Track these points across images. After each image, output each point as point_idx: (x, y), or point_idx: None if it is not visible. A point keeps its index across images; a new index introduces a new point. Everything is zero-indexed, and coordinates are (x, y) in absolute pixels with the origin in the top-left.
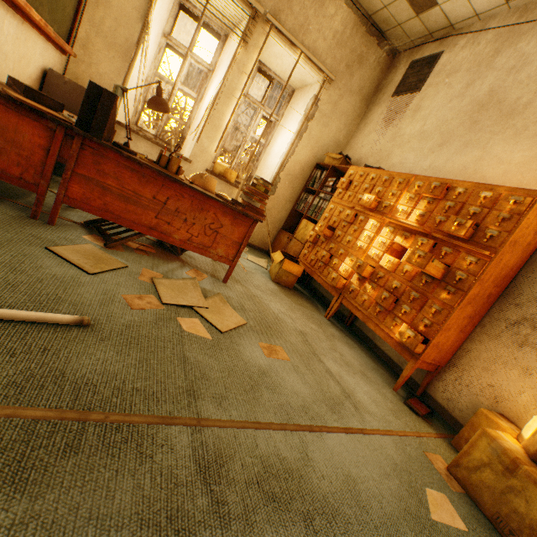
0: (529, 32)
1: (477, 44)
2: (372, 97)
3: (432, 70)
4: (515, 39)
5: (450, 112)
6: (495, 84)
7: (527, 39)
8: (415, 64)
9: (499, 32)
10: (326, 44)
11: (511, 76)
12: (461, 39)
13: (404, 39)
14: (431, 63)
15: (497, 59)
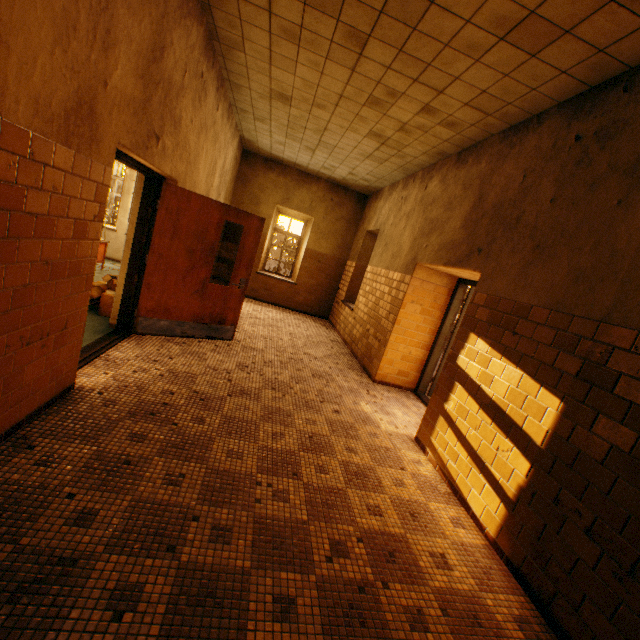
0: None
1: None
2: None
3: None
4: None
5: None
6: None
7: None
8: None
9: None
10: None
11: None
12: None
13: None
14: None
15: None
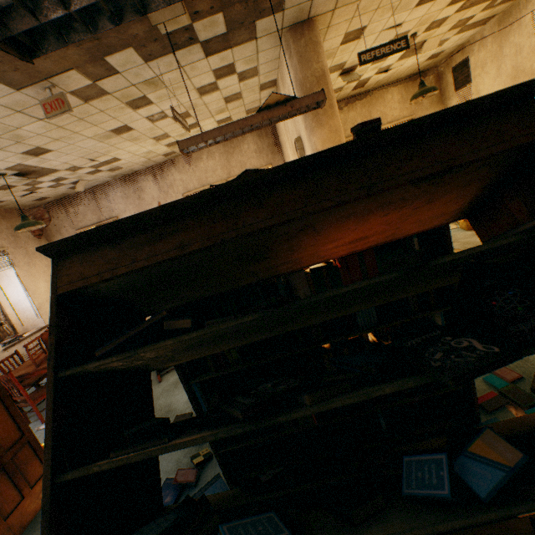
0: (509, 32)
1: (485, 47)
2: (441, 98)
3: (469, 69)
4: (505, 38)
5: (498, 87)
6: (512, 64)
7: (511, 36)
8: (455, 69)
9: (493, 37)
10: (398, 110)
11: (518, 57)
12: (473, 47)
13: (437, 63)
14: (465, 65)
15: (503, 51)
